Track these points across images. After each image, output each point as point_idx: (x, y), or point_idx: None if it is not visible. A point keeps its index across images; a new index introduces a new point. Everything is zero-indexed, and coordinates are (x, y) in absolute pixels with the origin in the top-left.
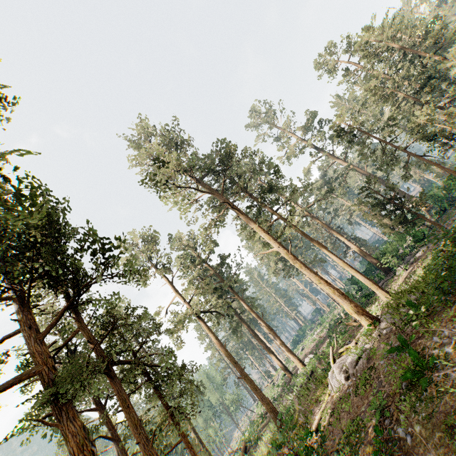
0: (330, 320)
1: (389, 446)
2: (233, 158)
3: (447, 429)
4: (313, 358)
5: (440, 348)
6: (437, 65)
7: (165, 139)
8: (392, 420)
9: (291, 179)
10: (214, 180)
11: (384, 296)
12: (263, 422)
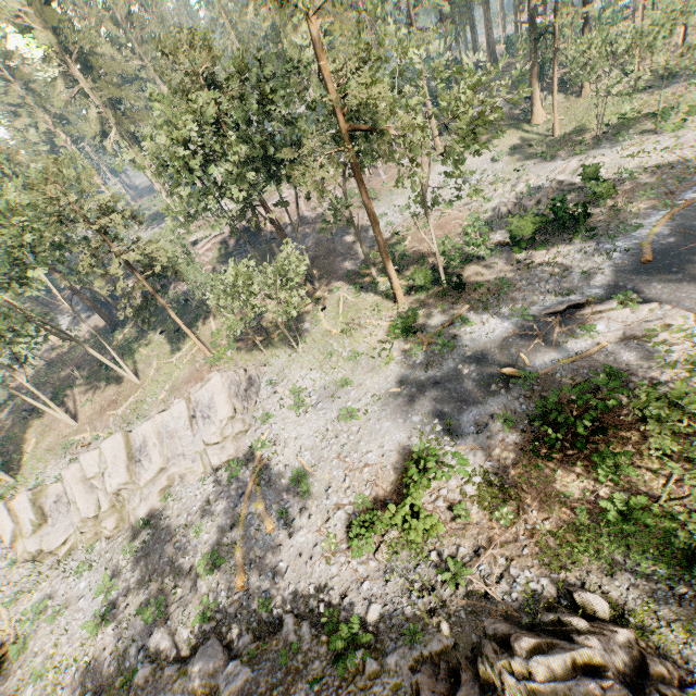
0: None
1: None
2: None
3: None
4: None
5: None
6: None
7: None
8: None
9: None
10: None
11: None
12: None
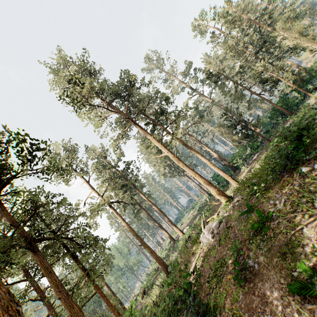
0: (199, 205)
1: (243, 273)
2: (134, 86)
3: (282, 255)
4: (189, 228)
5: (275, 207)
6: (270, 34)
7: (79, 67)
8: (245, 256)
9: (176, 106)
10: (119, 105)
11: (235, 183)
12: (156, 273)
